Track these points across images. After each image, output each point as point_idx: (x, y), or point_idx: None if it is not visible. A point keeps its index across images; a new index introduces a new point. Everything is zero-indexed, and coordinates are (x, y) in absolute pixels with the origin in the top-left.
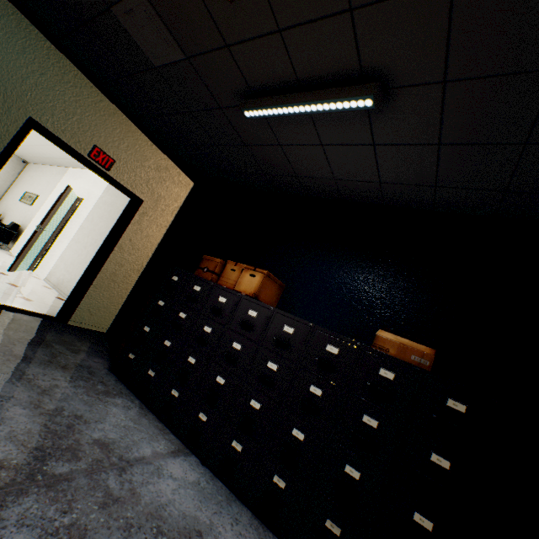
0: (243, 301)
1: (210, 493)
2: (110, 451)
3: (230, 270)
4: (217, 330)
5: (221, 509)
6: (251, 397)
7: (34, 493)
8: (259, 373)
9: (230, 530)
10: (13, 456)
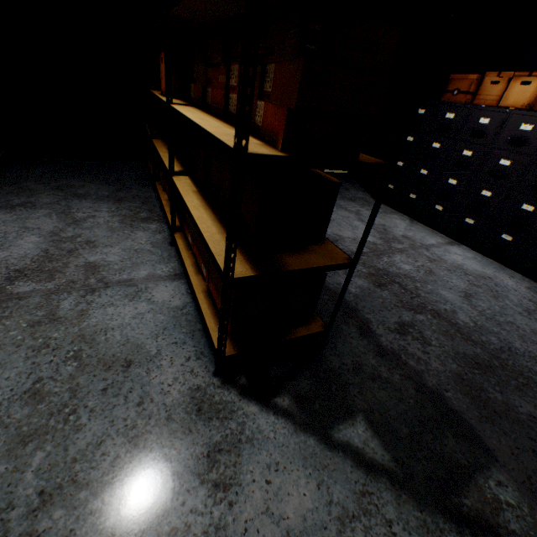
0: (512, 118)
1: (485, 264)
2: (413, 241)
3: (489, 85)
4: (479, 152)
5: (498, 271)
6: (522, 203)
7: (397, 254)
8: (533, 183)
9: (508, 280)
10: (375, 241)
